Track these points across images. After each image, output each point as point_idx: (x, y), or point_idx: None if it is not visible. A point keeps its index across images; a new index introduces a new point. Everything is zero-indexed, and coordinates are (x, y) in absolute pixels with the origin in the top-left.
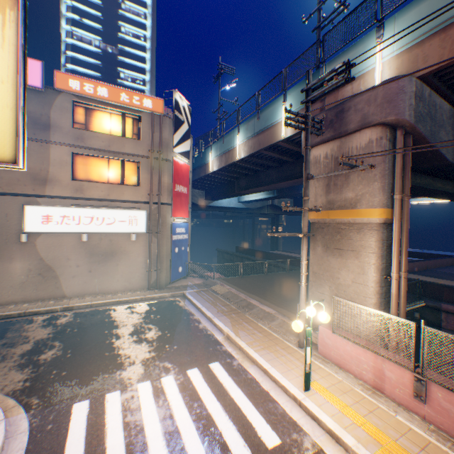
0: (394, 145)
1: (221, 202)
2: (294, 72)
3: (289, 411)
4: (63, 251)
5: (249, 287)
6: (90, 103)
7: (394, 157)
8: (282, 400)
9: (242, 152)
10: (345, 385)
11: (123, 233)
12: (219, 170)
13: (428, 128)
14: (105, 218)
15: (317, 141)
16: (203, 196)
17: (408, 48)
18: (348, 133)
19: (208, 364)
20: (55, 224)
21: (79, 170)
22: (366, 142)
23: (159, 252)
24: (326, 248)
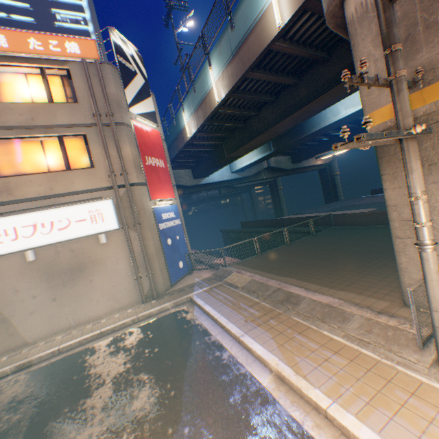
0: None
1: (212, 177)
2: None
3: None
4: (5, 282)
5: (276, 267)
6: None
7: None
8: None
9: (221, 89)
10: None
11: (87, 237)
12: (199, 132)
13: None
14: (54, 221)
15: None
16: (190, 176)
17: None
18: None
19: None
20: None
21: (0, 164)
22: None
23: (145, 250)
24: (430, 167)
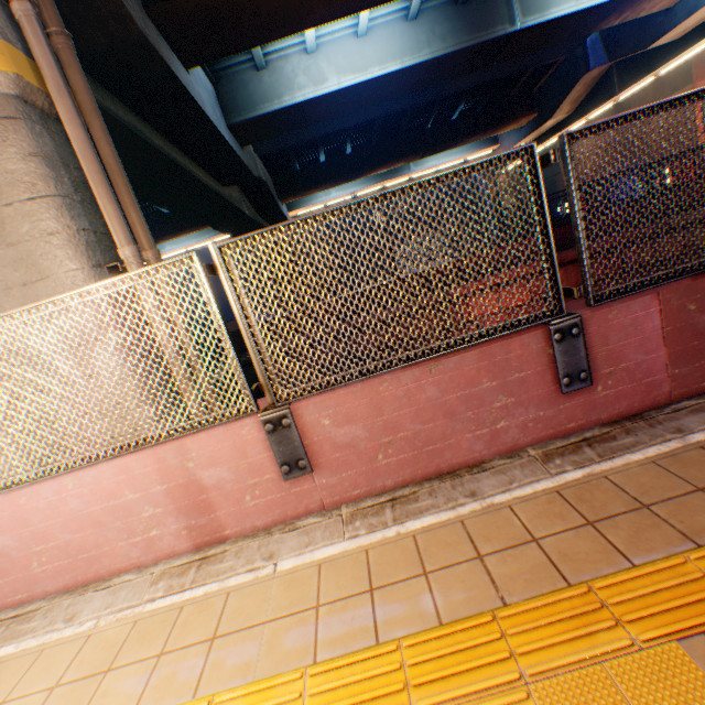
0: None
1: None
2: None
3: None
4: None
5: None
6: None
7: None
8: None
9: None
10: (113, 632)
11: None
12: None
13: None
14: None
15: None
16: None
17: None
18: None
19: None
20: None
21: None
22: None
23: None
24: None
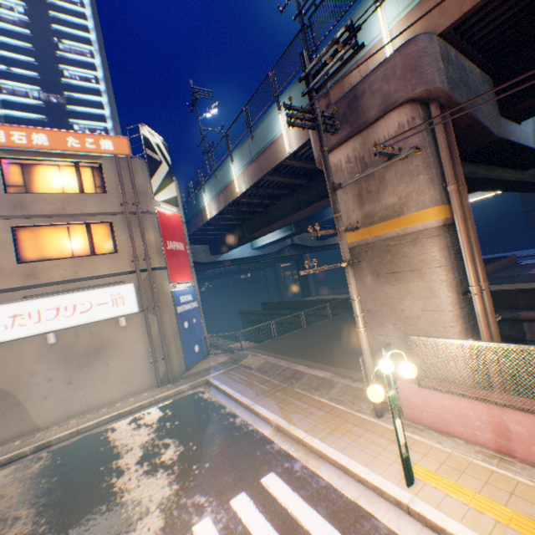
0: (431, 124)
1: (232, 254)
2: (284, 71)
3: (397, 528)
4: (23, 365)
5: (289, 350)
6: (25, 157)
7: (435, 139)
8: (381, 511)
9: (242, 184)
10: (459, 459)
11: (107, 320)
12: (220, 214)
13: (465, 97)
14: (77, 305)
15: (332, 144)
16: (208, 252)
17: (418, 4)
18: (370, 124)
19: (260, 481)
20: (3, 330)
21: (27, 248)
22: (395, 128)
23: (163, 333)
24: (377, 276)
